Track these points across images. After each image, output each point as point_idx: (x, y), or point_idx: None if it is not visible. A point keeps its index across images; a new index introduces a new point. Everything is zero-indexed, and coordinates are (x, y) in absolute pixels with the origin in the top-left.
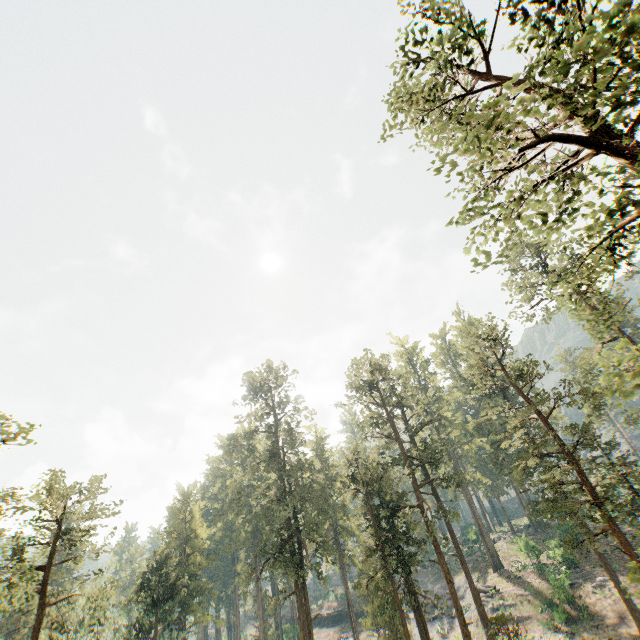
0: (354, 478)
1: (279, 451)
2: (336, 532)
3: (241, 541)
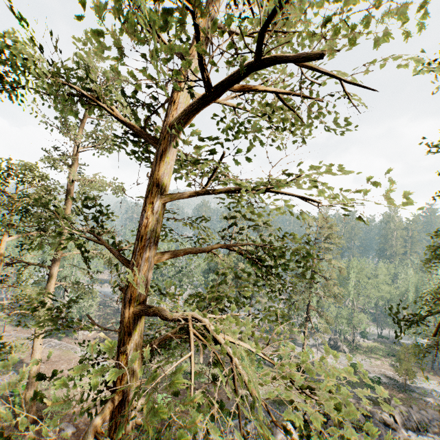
0: None
1: None
2: None
3: None
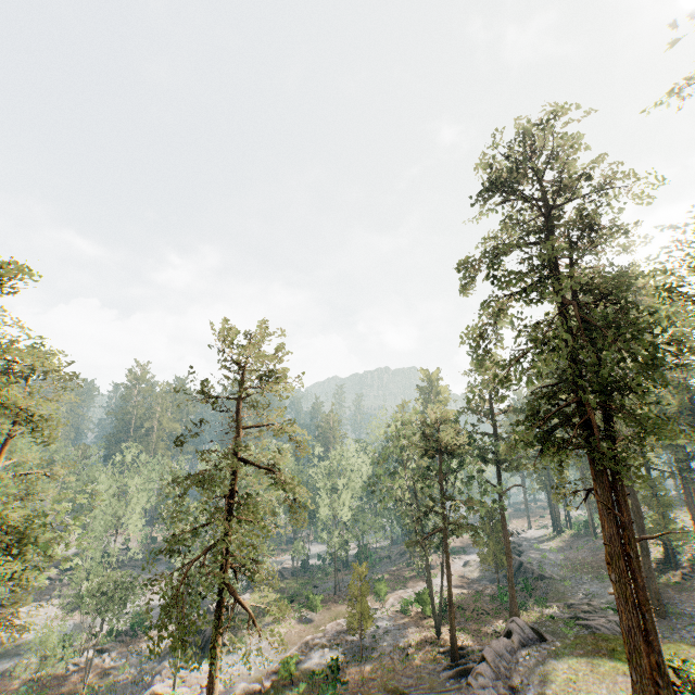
0: None
1: (552, 267)
2: None
3: None
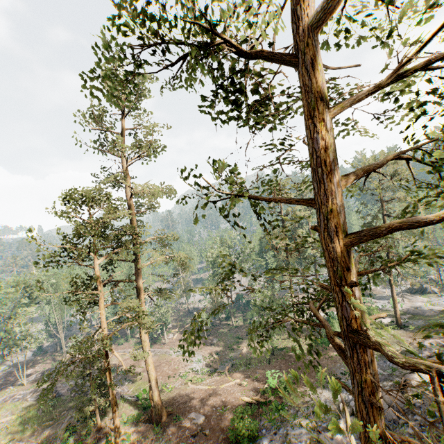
0: None
1: None
2: None
3: None
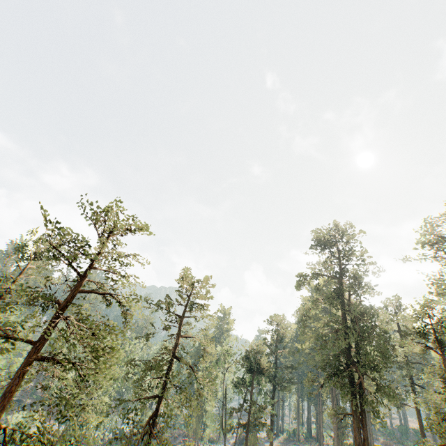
0: (423, 332)
1: (342, 293)
2: (413, 387)
3: (318, 360)
